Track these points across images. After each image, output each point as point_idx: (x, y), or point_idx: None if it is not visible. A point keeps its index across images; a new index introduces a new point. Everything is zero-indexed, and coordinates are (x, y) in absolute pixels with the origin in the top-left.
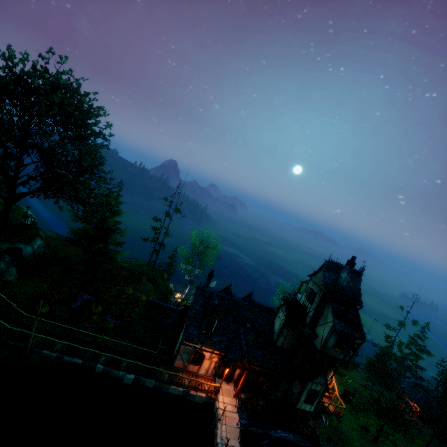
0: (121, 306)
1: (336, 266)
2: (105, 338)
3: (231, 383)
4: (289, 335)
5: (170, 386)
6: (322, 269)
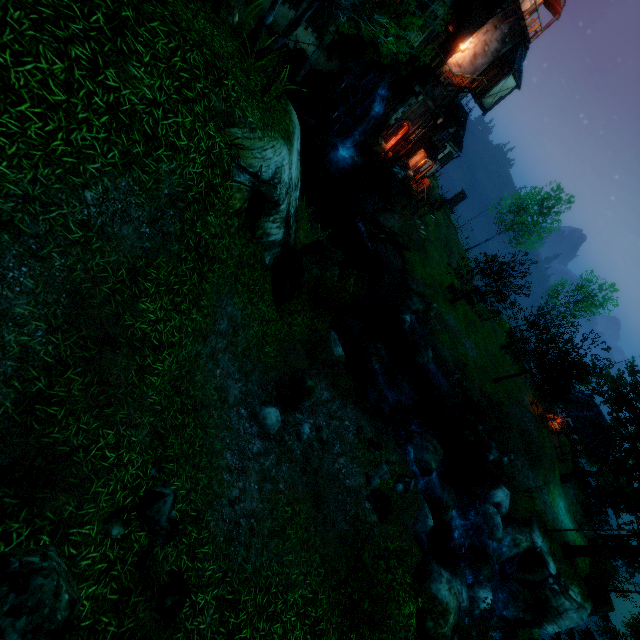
0: None
1: None
2: None
3: None
4: None
5: None
6: None
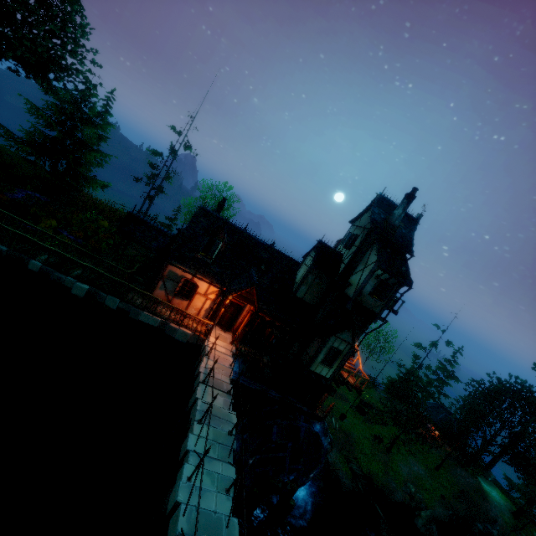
0: (87, 232)
1: (390, 204)
2: (51, 234)
3: (229, 333)
4: (314, 285)
5: (141, 311)
6: (370, 208)
